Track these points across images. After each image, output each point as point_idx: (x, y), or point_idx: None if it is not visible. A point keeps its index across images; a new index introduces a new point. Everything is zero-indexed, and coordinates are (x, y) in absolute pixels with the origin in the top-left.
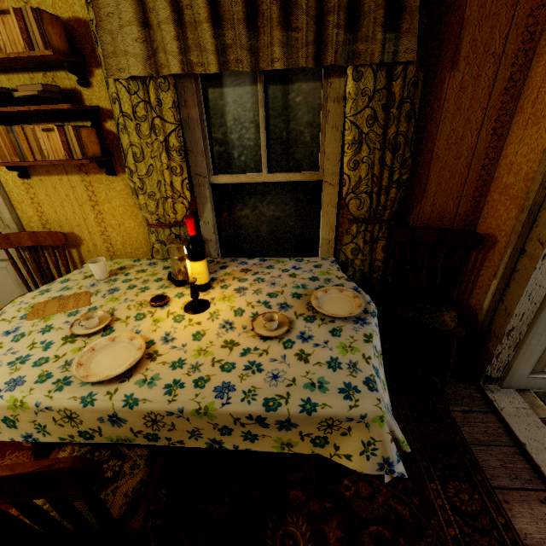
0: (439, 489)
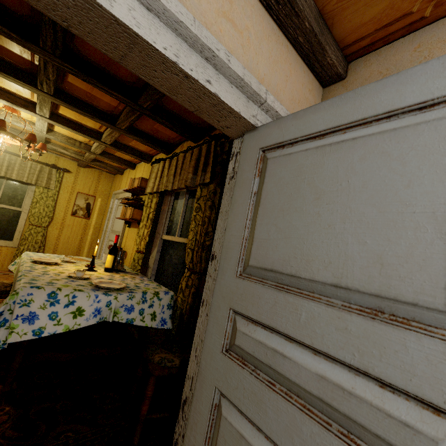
0: None
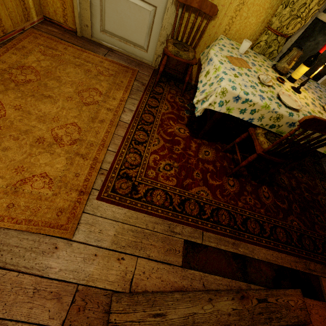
0: (319, 182)
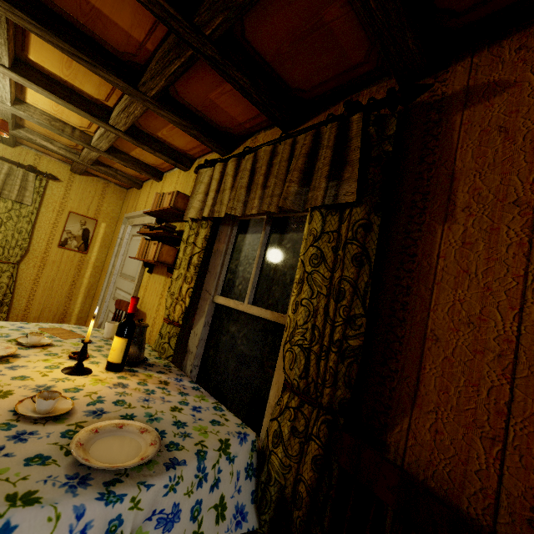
0: None
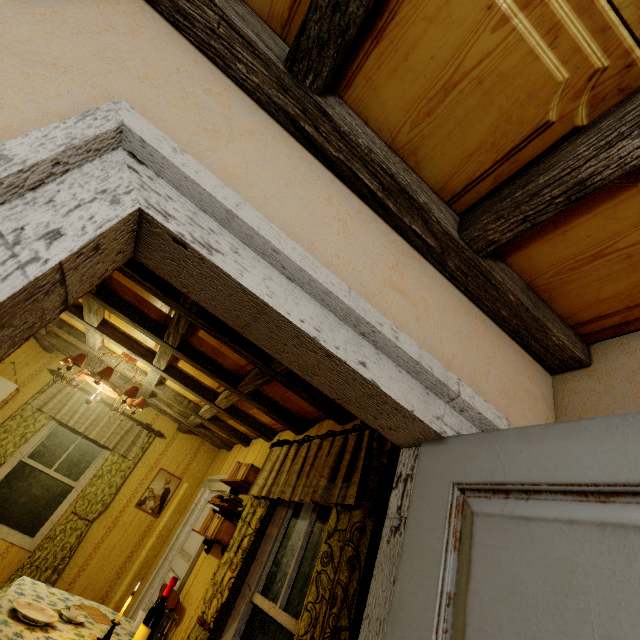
0: None
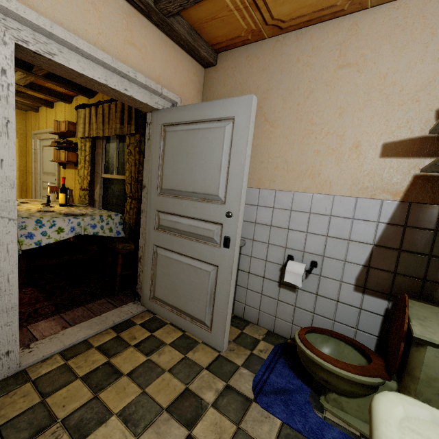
0: (46, 304)
